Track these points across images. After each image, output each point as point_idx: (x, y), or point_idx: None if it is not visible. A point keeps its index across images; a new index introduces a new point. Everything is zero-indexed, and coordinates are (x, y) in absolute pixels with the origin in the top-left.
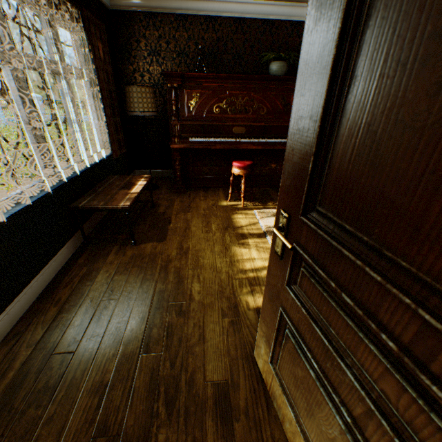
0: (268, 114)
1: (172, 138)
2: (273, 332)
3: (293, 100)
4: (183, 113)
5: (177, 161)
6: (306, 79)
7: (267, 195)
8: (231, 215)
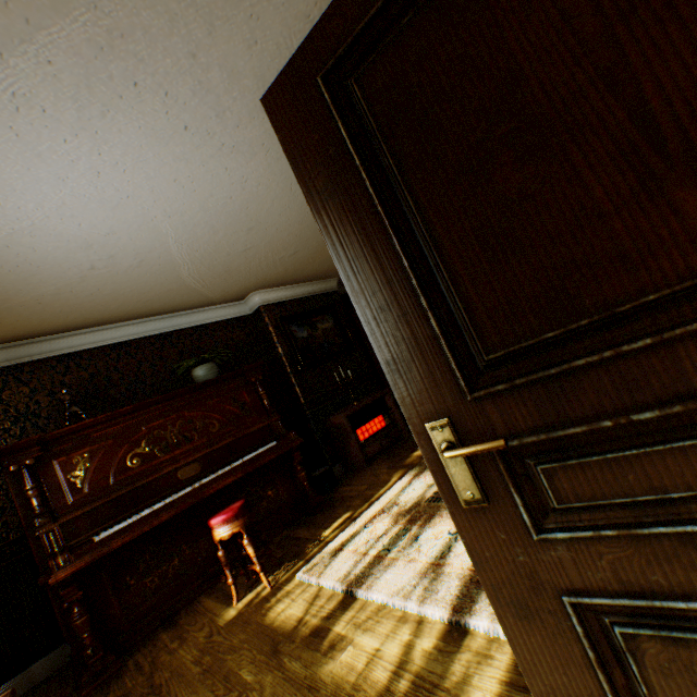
0: (224, 426)
1: (45, 565)
2: (595, 690)
3: (347, 287)
4: (62, 500)
5: (76, 605)
6: (353, 256)
7: (294, 540)
8: (263, 618)
